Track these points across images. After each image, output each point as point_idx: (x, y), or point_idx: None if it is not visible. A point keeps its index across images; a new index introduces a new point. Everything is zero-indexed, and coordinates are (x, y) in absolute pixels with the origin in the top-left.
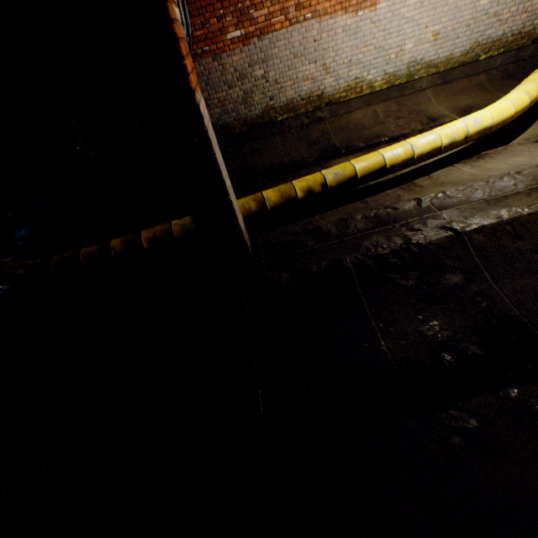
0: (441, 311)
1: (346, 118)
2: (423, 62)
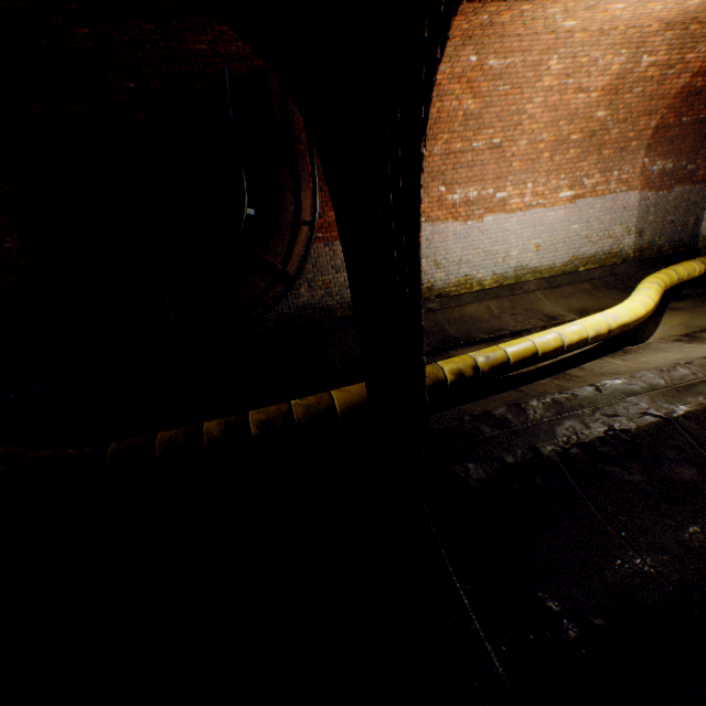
0: (693, 513)
1: (459, 311)
2: (528, 267)
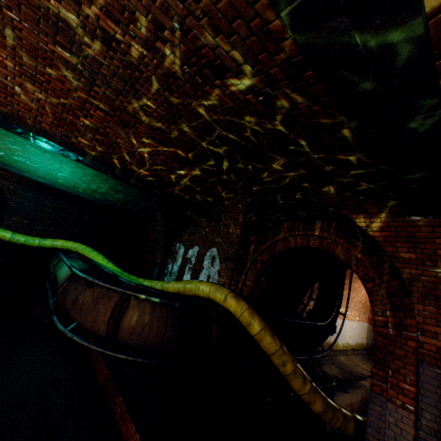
0: None
1: (339, 358)
2: (348, 343)
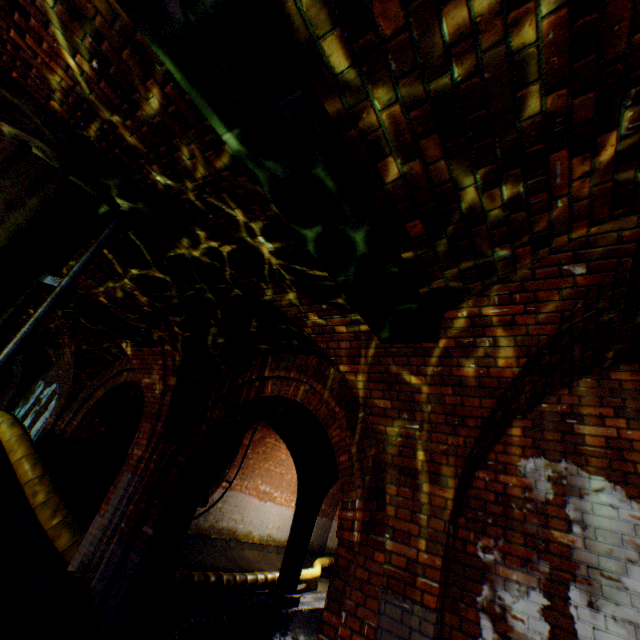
0: None
1: (243, 551)
2: (273, 536)
